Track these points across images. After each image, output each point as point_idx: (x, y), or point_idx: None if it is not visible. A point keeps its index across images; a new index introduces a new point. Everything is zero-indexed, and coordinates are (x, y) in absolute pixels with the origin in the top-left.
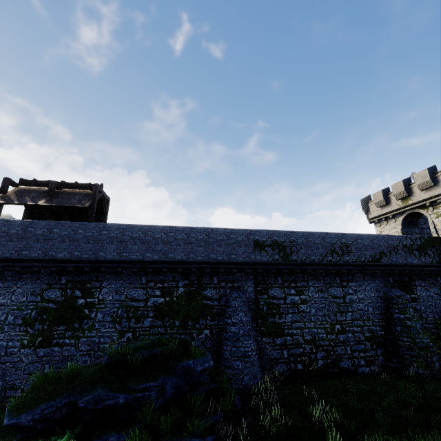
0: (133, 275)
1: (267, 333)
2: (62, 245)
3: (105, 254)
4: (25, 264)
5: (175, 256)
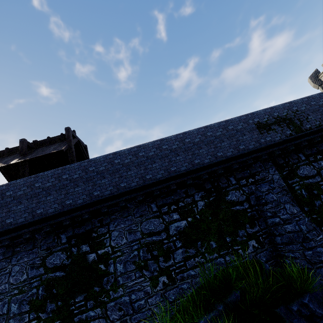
0: (140, 206)
1: (322, 220)
2: (49, 198)
3: (101, 192)
4: (12, 234)
5: (179, 168)
